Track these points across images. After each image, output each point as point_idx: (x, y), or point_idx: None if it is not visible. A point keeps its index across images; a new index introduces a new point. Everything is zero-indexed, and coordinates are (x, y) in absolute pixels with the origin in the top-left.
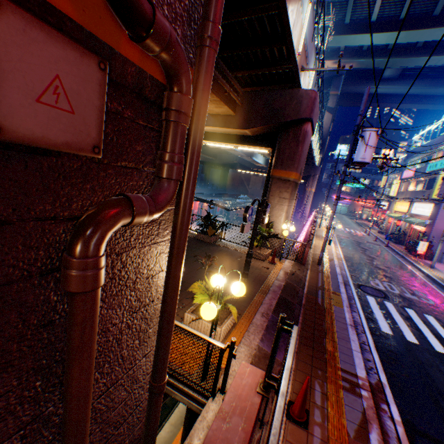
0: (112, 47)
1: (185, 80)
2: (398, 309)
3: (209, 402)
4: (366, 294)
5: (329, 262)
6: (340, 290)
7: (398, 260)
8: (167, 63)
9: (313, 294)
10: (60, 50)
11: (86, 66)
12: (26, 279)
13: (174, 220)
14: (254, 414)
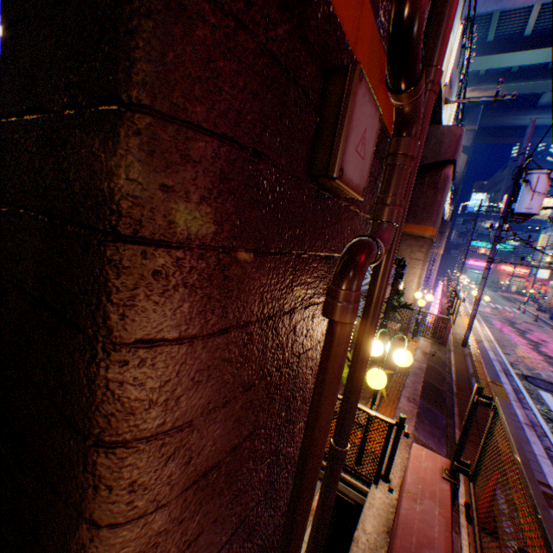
0: None
1: (417, 125)
2: None
3: (373, 488)
4: (537, 388)
5: (476, 344)
6: (501, 379)
7: None
8: (407, 110)
9: (465, 382)
10: (370, 108)
11: (374, 119)
12: (299, 309)
13: (376, 267)
14: (448, 500)
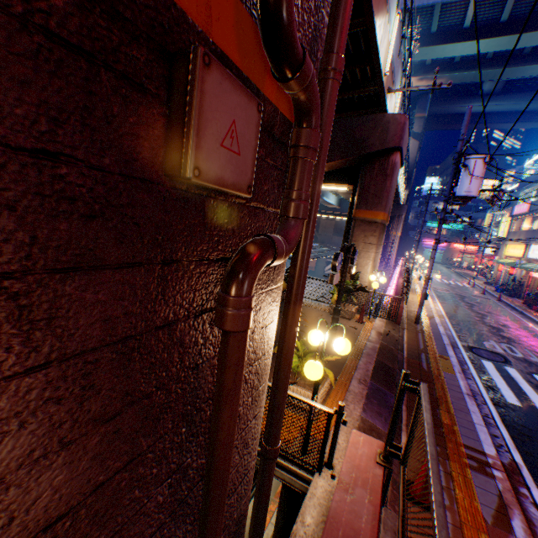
0: (259, 89)
1: (316, 116)
2: (524, 376)
3: (316, 477)
4: (481, 358)
5: (428, 320)
6: (448, 353)
7: (516, 317)
8: (302, 100)
9: (416, 358)
10: (237, 98)
11: (250, 110)
12: (185, 319)
13: (292, 263)
14: (379, 486)
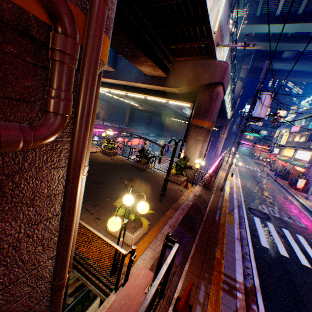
0: None
1: (66, 22)
2: (276, 229)
3: (112, 294)
4: (254, 215)
5: (229, 189)
6: (234, 211)
7: (282, 191)
8: (44, 2)
9: (213, 213)
10: None
11: None
12: None
13: (70, 149)
14: None
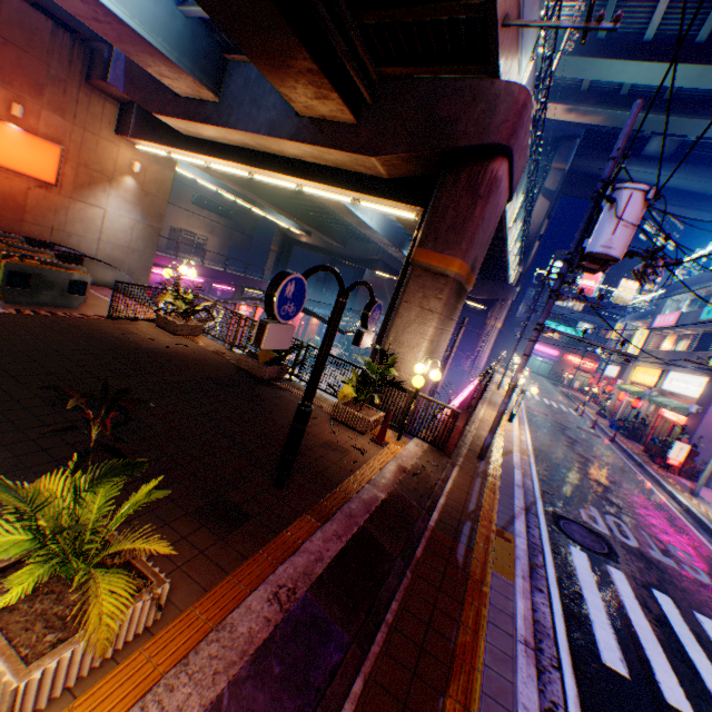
0: None
1: None
2: (639, 593)
3: None
4: (571, 542)
5: (502, 456)
6: (516, 527)
7: (632, 470)
8: None
9: (451, 531)
10: None
11: None
12: None
13: None
14: None
